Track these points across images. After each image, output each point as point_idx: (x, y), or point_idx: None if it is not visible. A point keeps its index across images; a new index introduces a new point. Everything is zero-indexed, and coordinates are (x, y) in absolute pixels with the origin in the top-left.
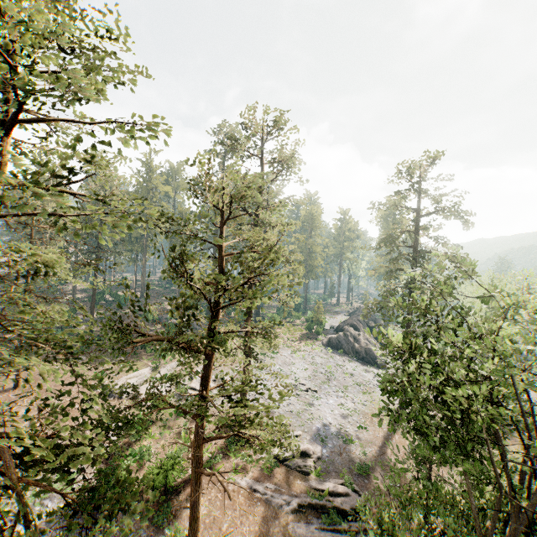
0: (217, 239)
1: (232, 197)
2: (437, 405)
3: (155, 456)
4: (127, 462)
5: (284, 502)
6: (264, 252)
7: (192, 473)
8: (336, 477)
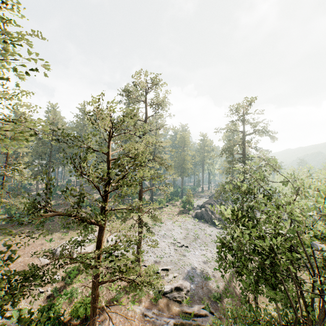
0: (102, 149)
1: (112, 122)
2: (253, 253)
3: (81, 294)
4: (61, 299)
5: (164, 322)
6: (134, 157)
7: (91, 307)
8: (199, 304)
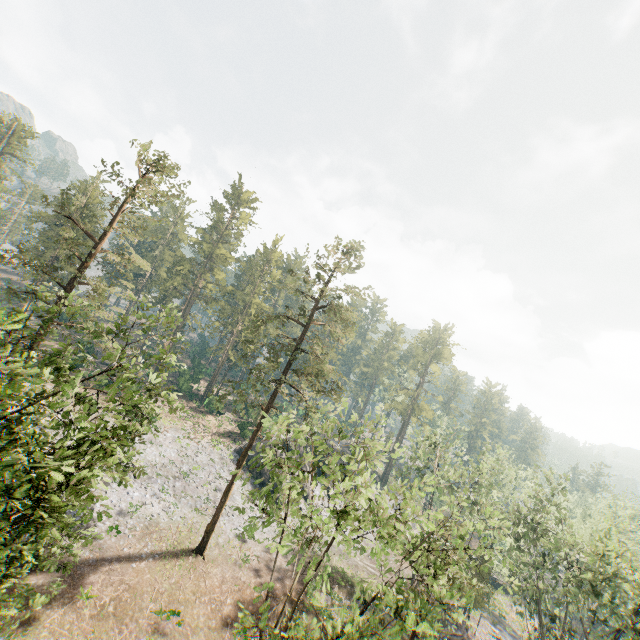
0: None
1: None
2: None
3: None
4: None
5: None
6: None
7: None
8: None
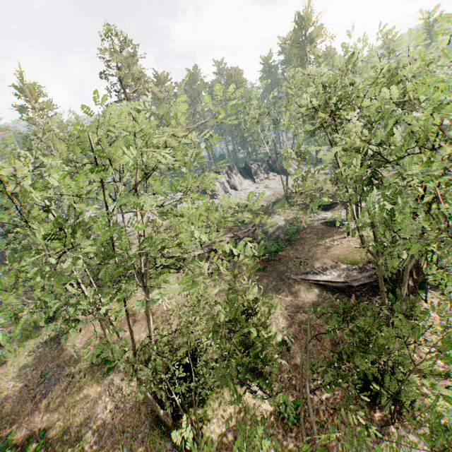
0: None
1: None
2: None
3: None
4: None
5: None
6: None
7: None
8: None
